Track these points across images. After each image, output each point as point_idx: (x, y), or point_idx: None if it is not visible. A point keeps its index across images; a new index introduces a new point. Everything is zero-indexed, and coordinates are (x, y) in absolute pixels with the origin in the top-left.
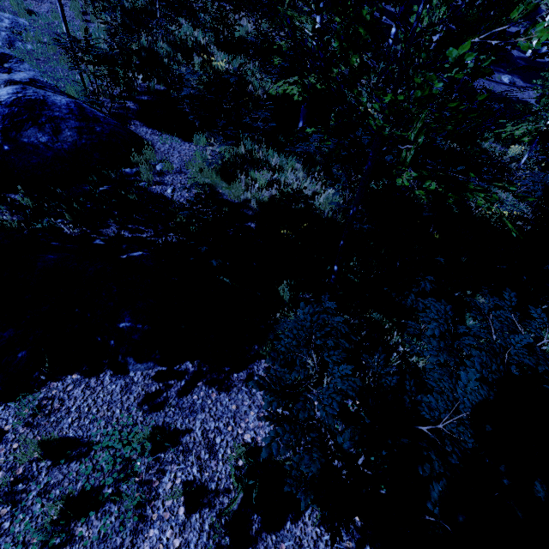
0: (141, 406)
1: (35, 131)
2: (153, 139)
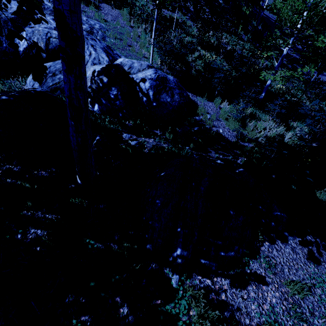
0: (309, 261)
1: (165, 95)
2: (194, 99)
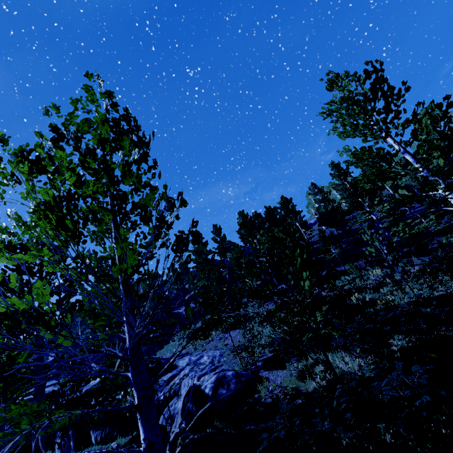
0: None
1: (221, 389)
2: (268, 375)
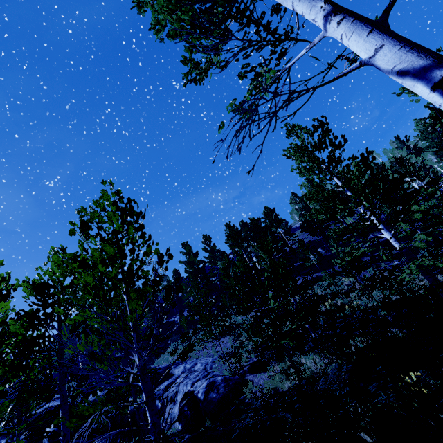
0: None
1: (212, 393)
2: (253, 378)
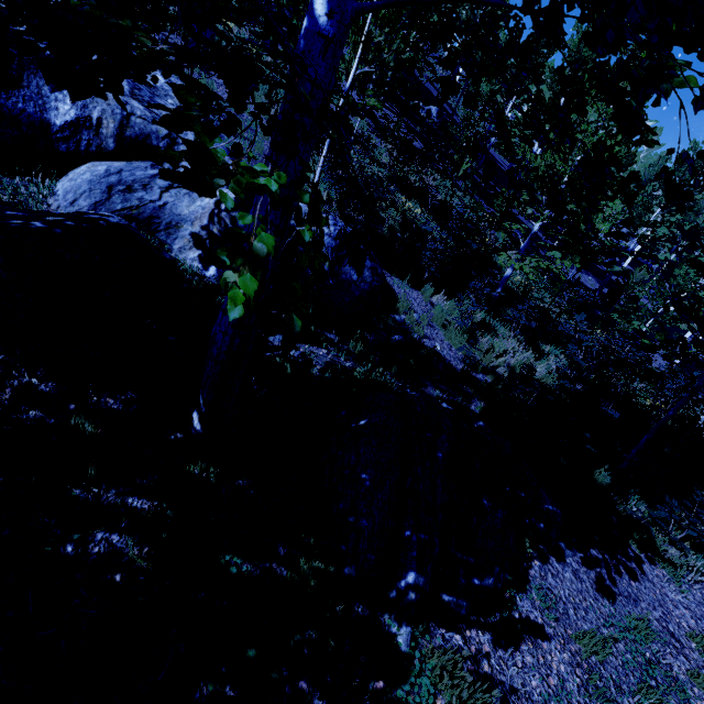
0: (600, 595)
1: (350, 268)
2: (388, 280)
